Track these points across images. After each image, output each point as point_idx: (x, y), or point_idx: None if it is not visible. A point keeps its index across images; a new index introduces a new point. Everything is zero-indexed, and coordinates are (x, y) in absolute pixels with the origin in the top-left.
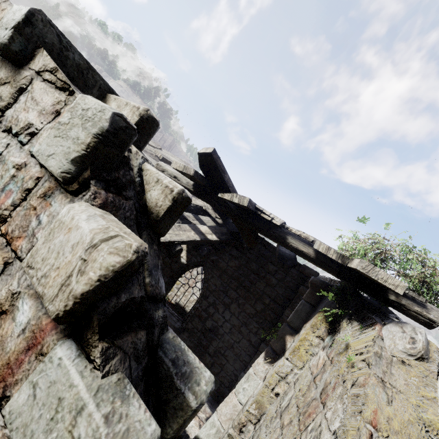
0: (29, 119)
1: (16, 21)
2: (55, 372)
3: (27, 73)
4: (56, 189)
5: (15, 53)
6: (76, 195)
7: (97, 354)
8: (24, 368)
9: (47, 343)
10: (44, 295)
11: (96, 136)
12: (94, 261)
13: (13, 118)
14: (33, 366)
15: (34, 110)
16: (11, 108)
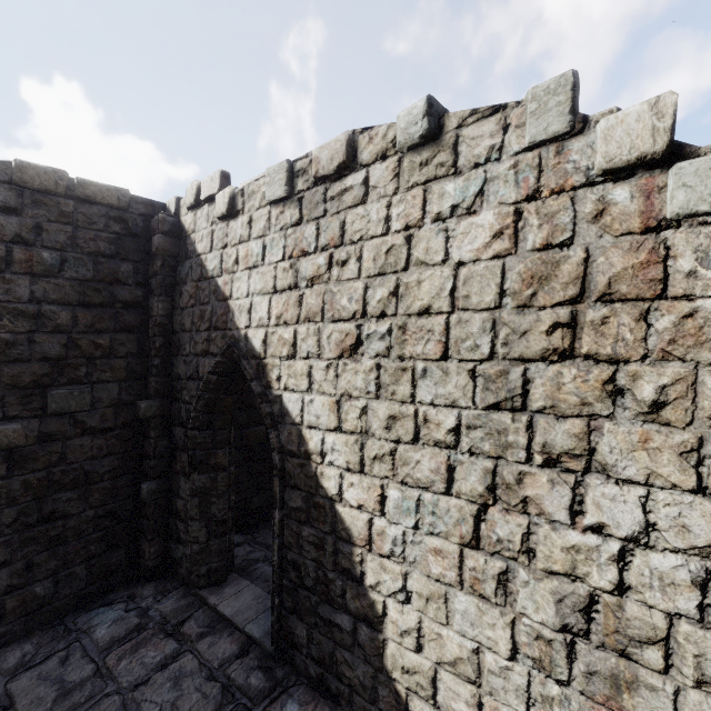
0: (487, 146)
1: (421, 113)
2: (691, 167)
3: (449, 135)
4: (564, 142)
5: (433, 130)
6: (585, 129)
7: (703, 151)
8: (656, 204)
9: (659, 183)
10: (643, 151)
11: (571, 90)
12: (665, 106)
13: (471, 158)
14: (663, 197)
15: (484, 140)
16: (461, 157)
